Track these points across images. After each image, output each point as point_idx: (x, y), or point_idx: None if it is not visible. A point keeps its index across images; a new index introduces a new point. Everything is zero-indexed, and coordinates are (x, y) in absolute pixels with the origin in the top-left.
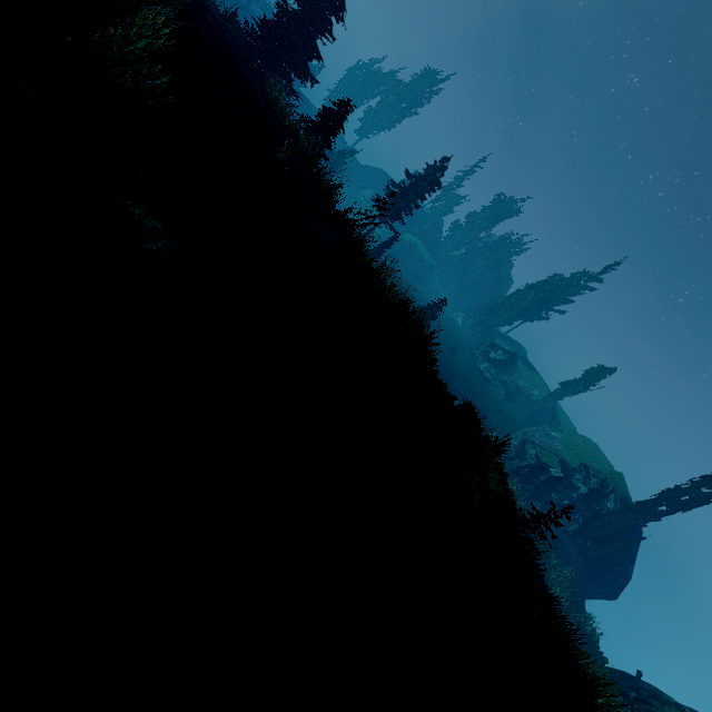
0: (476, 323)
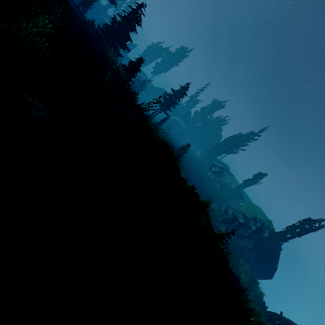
0: (206, 155)
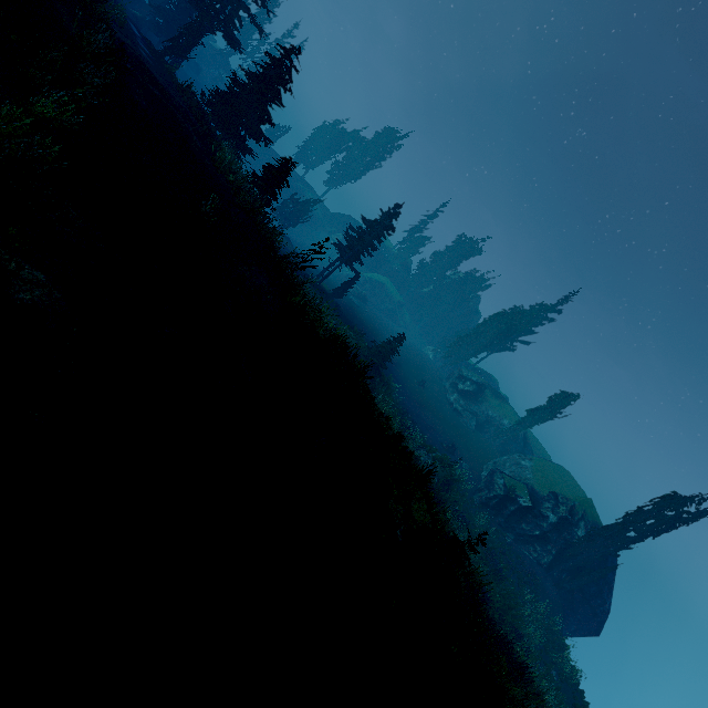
0: (444, 355)
